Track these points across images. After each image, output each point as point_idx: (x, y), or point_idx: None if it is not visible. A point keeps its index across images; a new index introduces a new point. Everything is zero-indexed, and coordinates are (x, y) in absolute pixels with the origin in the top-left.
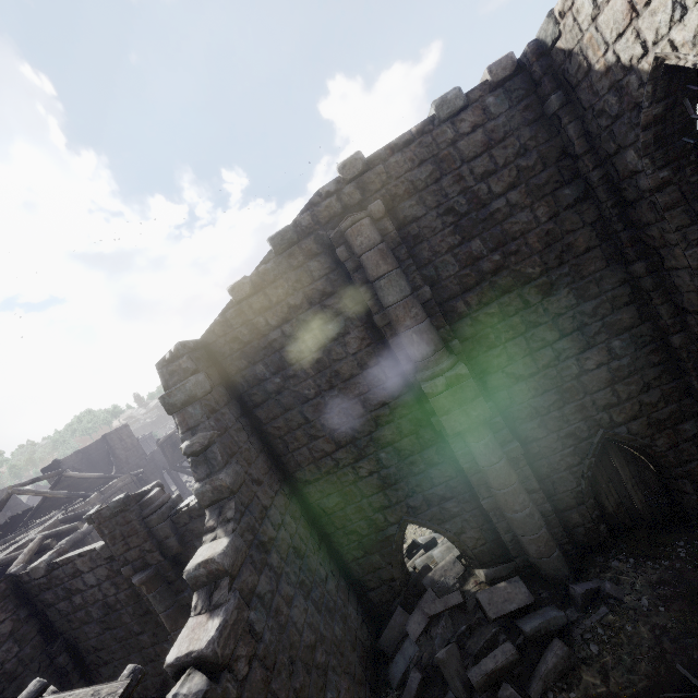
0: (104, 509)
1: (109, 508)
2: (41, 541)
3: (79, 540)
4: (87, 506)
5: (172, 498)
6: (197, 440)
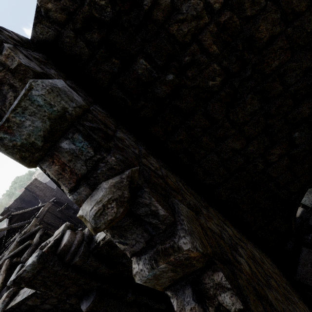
0: (23, 273)
1: (28, 271)
2: (10, 262)
3: (34, 250)
4: (32, 227)
5: (85, 235)
6: (108, 196)
